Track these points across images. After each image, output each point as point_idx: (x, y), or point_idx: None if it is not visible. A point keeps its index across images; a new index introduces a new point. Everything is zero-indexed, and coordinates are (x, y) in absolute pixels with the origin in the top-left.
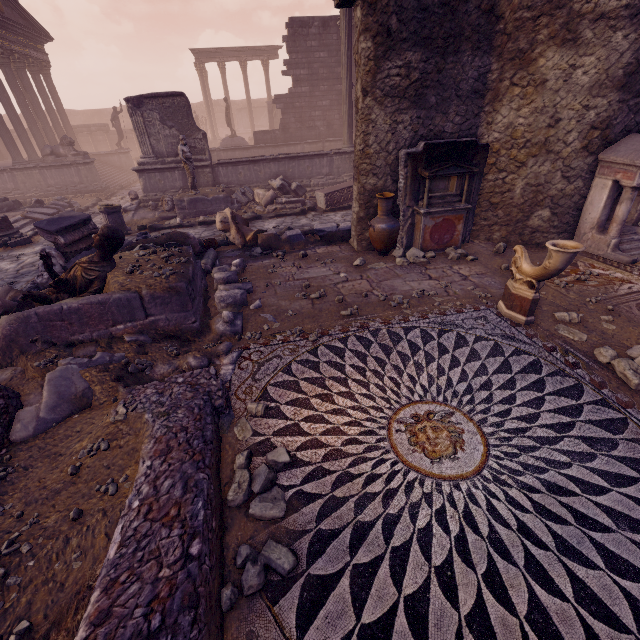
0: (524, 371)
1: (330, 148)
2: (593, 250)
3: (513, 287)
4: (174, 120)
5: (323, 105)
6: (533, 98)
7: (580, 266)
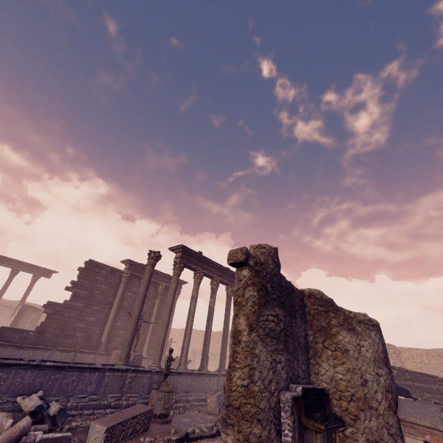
0: None
1: (81, 359)
2: None
3: None
4: None
5: (90, 320)
6: (343, 360)
7: None
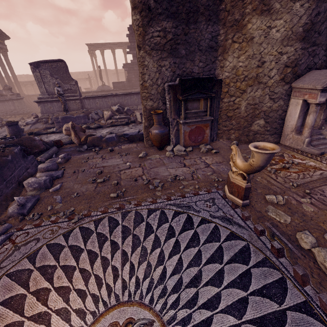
0: (234, 260)
1: None
2: (294, 145)
3: (231, 177)
4: (58, 74)
5: None
6: (246, 49)
7: (285, 157)
